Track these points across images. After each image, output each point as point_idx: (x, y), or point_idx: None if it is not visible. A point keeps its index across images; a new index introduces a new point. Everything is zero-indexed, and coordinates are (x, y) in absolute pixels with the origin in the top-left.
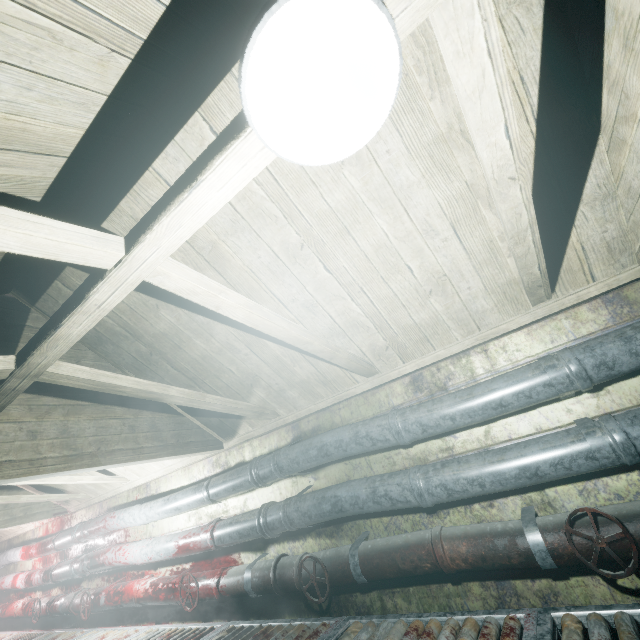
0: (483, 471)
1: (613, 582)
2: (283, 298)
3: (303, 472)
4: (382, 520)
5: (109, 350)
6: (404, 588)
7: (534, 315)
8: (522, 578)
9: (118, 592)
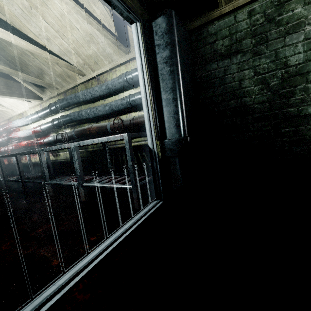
0: (102, 108)
1: None
2: (35, 33)
3: (67, 110)
4: (86, 124)
5: None
6: None
7: (126, 58)
8: None
9: (17, 145)
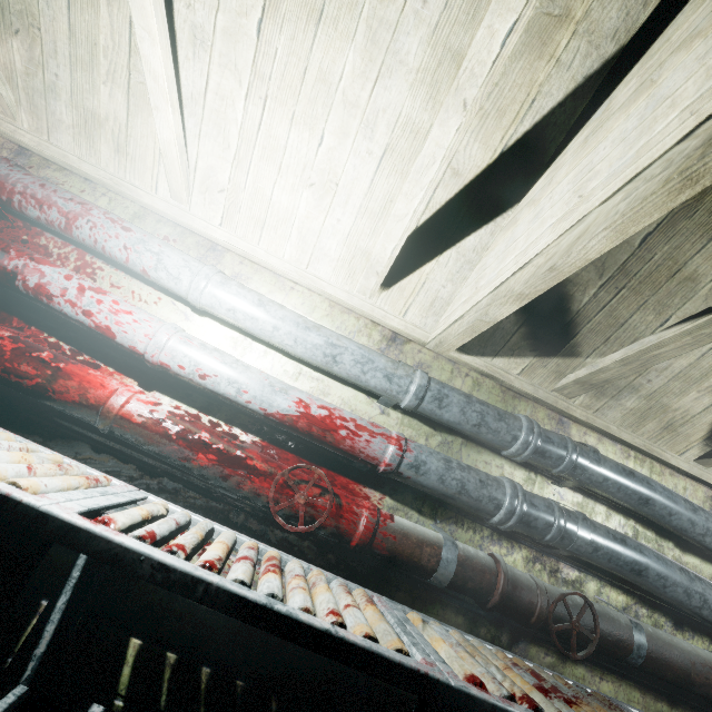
0: None
1: None
2: None
3: (550, 478)
4: (624, 599)
5: None
6: (616, 681)
7: None
8: None
9: (41, 361)
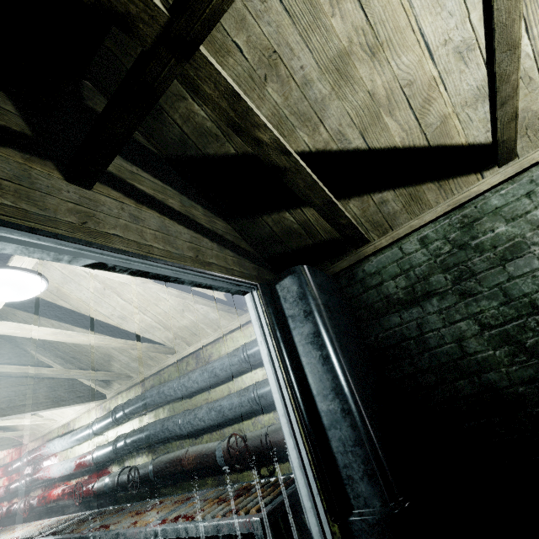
0: (205, 413)
1: (259, 472)
2: (106, 314)
3: (145, 414)
4: (176, 443)
5: (19, 342)
6: (182, 483)
7: (242, 321)
8: (228, 473)
9: (44, 497)
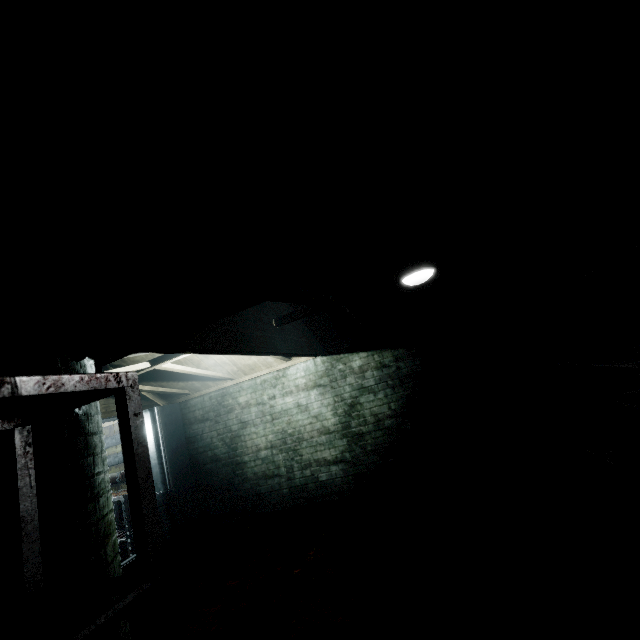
0: (112, 459)
1: None
2: None
3: None
4: None
5: None
6: None
7: None
8: (123, 486)
9: None
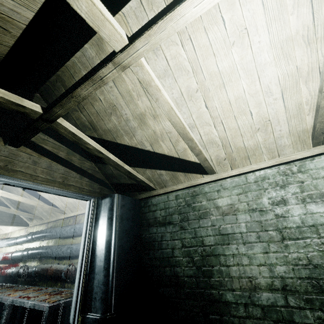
0: (65, 249)
1: None
2: None
3: (43, 240)
4: (52, 260)
5: None
6: (47, 281)
7: None
8: (67, 282)
9: None
